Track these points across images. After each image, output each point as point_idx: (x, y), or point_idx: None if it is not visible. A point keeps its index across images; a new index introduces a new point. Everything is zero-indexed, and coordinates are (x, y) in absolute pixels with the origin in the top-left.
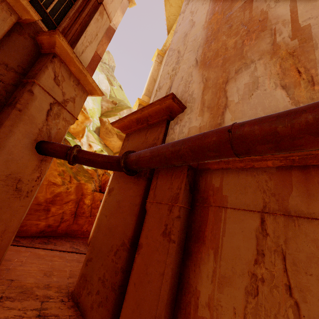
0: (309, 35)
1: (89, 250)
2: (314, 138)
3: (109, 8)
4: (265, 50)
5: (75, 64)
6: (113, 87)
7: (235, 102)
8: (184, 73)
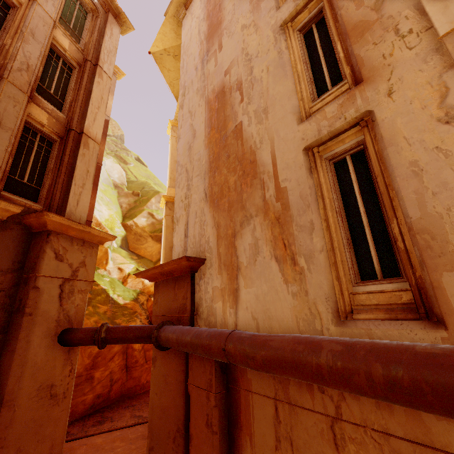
0: (287, 201)
1: (148, 437)
2: (268, 373)
3: (93, 130)
4: (259, 205)
5: (74, 228)
6: (129, 166)
7: (244, 265)
8: (197, 207)
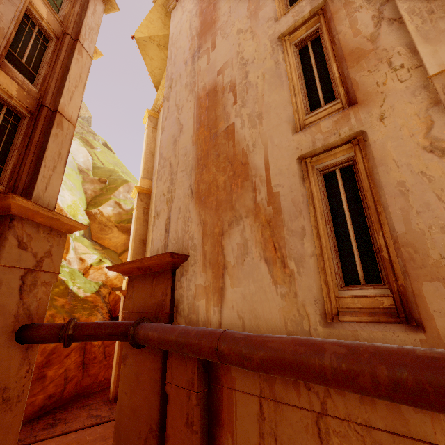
0: (279, 206)
1: (115, 439)
2: (264, 373)
3: (69, 110)
4: (249, 207)
5: (42, 214)
6: (95, 151)
7: (232, 265)
8: (181, 203)
